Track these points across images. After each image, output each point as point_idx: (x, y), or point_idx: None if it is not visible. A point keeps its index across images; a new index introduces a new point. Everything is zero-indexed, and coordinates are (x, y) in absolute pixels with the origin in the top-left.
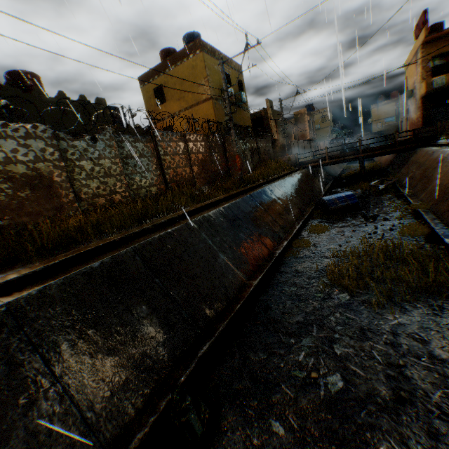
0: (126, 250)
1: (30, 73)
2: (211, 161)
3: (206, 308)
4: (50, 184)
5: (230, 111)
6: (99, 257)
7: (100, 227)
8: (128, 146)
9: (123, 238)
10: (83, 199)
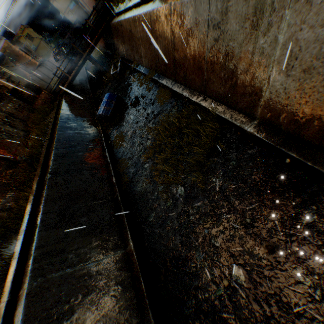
0: None
1: None
2: None
3: None
4: None
5: None
6: None
7: None
8: None
9: None
10: None
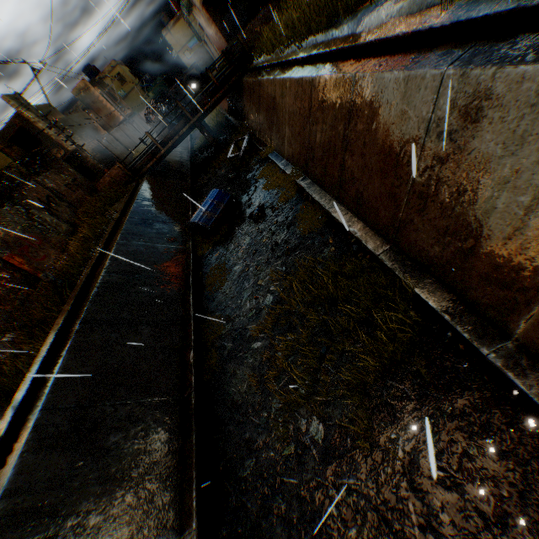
0: None
1: None
2: None
3: None
4: None
5: None
6: None
7: None
8: None
9: None
10: None
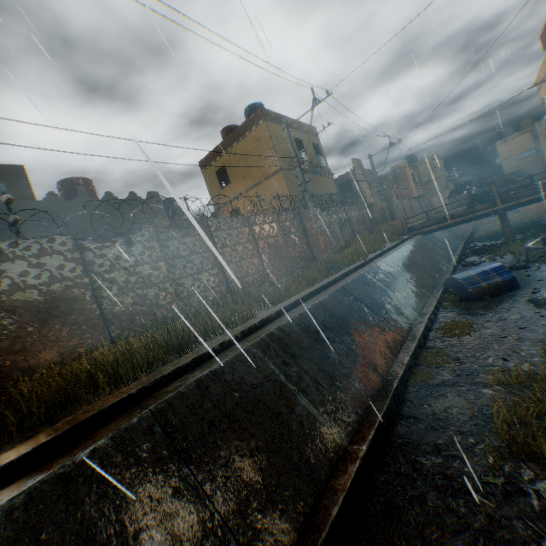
0: (140, 415)
1: (81, 178)
2: (287, 245)
3: (275, 519)
4: (68, 310)
5: (303, 181)
6: (99, 431)
7: (118, 370)
8: (175, 243)
9: (145, 387)
10: (113, 322)
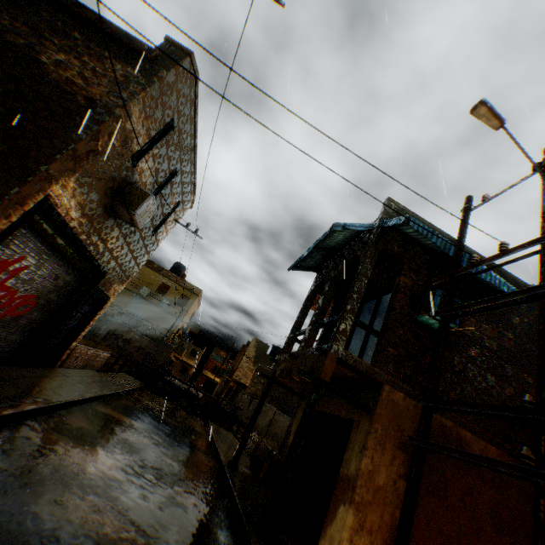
0: None
1: None
2: None
3: None
4: None
5: None
6: None
7: None
8: None
9: None
10: None
